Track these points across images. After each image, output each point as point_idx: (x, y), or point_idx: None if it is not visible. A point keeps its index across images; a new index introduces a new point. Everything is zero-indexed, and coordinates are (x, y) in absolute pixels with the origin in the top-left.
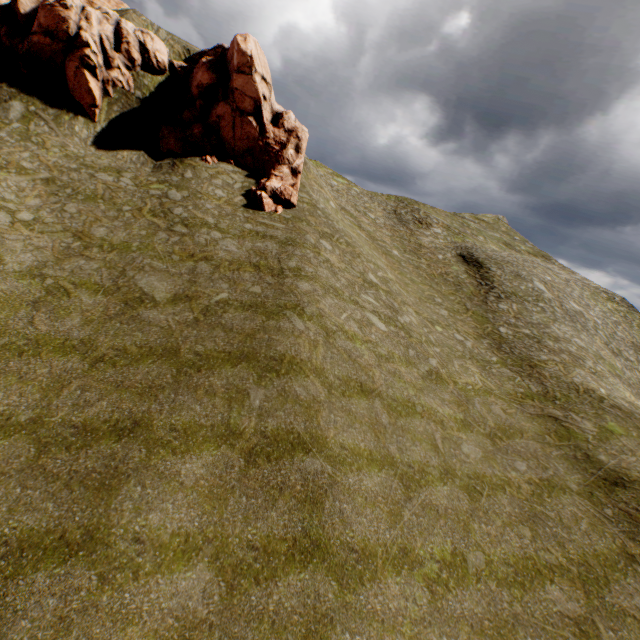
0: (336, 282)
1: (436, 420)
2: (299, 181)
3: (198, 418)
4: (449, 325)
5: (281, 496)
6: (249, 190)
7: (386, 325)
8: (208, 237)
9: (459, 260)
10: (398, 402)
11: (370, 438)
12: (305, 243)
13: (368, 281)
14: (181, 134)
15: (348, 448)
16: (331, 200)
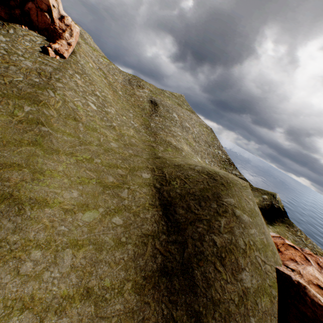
0: (77, 89)
1: (104, 136)
2: (71, 49)
3: (0, 109)
4: (130, 119)
5: (30, 133)
6: (44, 46)
7: (97, 108)
8: (17, 58)
9: (149, 102)
10: (90, 127)
11: (72, 131)
12: (66, 72)
13: (95, 94)
14: (8, 11)
15: (61, 129)
16: (91, 63)
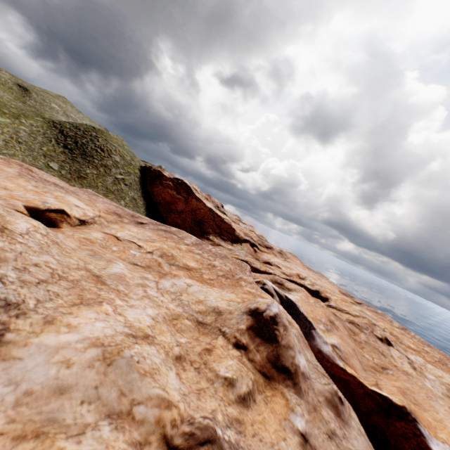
0: None
1: None
2: None
3: None
4: None
5: None
6: None
7: None
8: None
9: (16, 85)
10: None
11: None
12: None
13: None
14: None
15: None
16: None
